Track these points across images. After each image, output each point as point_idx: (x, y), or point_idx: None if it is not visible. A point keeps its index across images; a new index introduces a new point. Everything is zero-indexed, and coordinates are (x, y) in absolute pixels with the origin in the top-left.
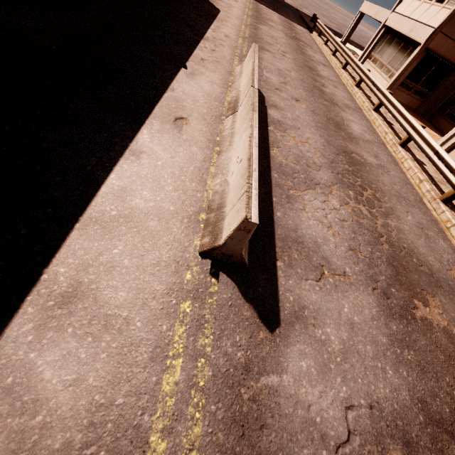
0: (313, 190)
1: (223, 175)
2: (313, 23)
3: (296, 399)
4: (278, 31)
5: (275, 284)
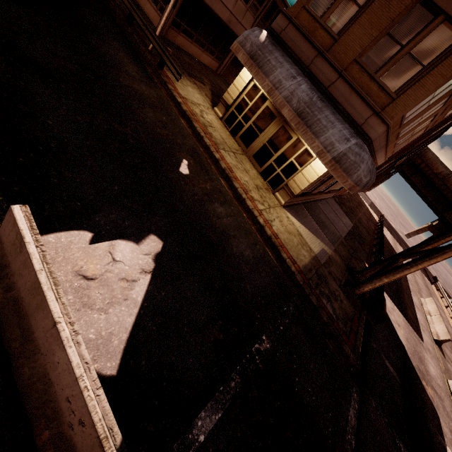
0: (447, 348)
1: (434, 329)
2: (434, 280)
3: (450, 368)
4: (421, 280)
5: (444, 354)
